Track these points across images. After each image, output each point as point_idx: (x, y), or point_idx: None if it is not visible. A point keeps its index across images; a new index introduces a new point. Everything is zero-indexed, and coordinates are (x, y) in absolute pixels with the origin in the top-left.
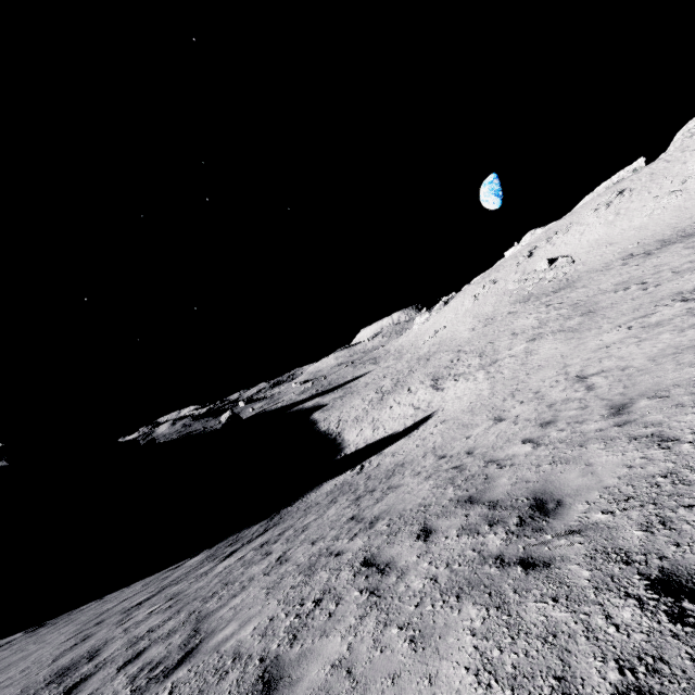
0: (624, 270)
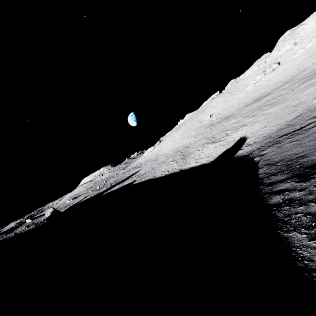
0: (256, 103)
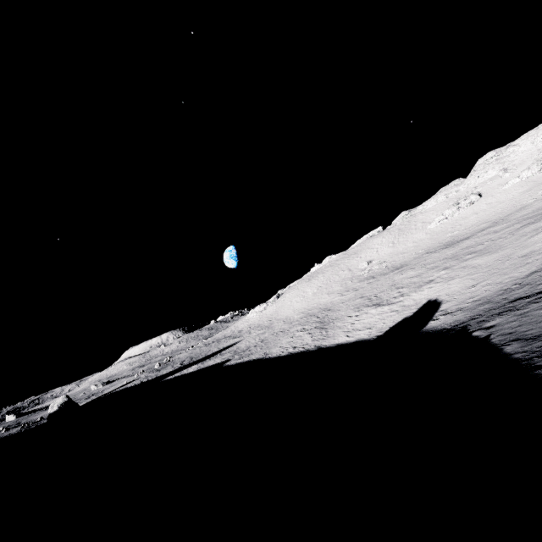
0: (448, 250)
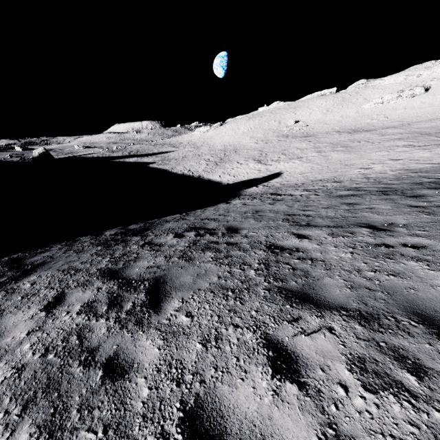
0: (345, 136)
